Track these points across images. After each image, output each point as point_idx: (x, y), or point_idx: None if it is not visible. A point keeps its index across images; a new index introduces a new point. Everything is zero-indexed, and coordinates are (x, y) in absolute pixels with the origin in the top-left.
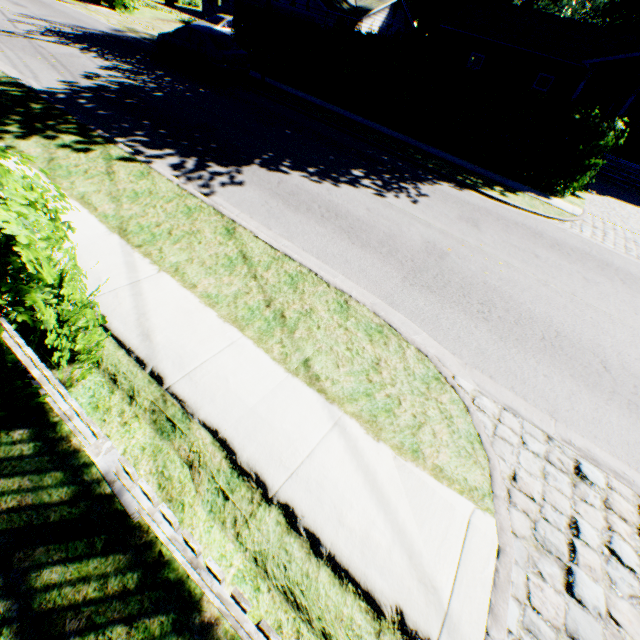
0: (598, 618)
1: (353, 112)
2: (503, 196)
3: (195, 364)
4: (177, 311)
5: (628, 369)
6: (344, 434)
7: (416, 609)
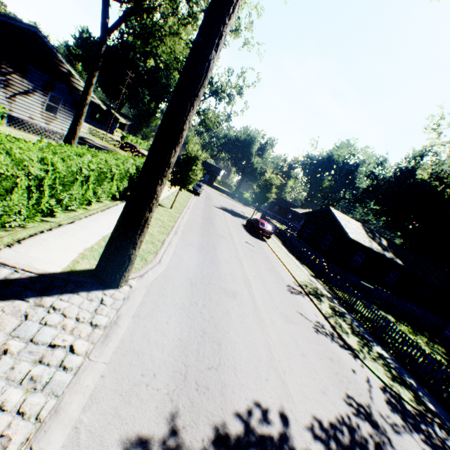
0: None
1: None
2: None
3: None
4: None
5: None
6: None
7: None
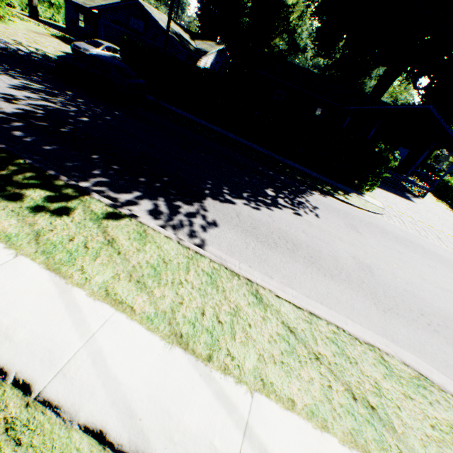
0: None
1: (226, 130)
2: (347, 199)
3: None
4: None
5: None
6: None
7: None
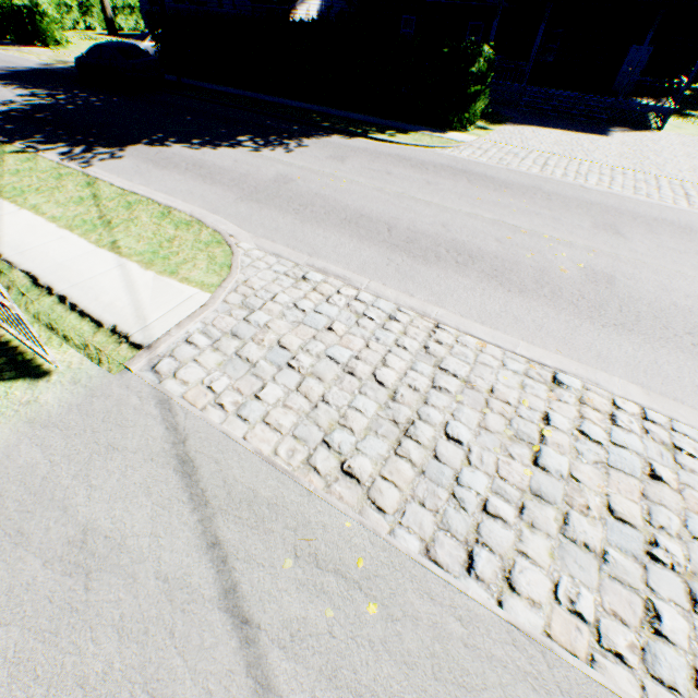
0: (257, 327)
1: (271, 95)
2: (391, 137)
3: (29, 248)
4: (26, 227)
5: (412, 230)
6: (124, 269)
7: (127, 325)
